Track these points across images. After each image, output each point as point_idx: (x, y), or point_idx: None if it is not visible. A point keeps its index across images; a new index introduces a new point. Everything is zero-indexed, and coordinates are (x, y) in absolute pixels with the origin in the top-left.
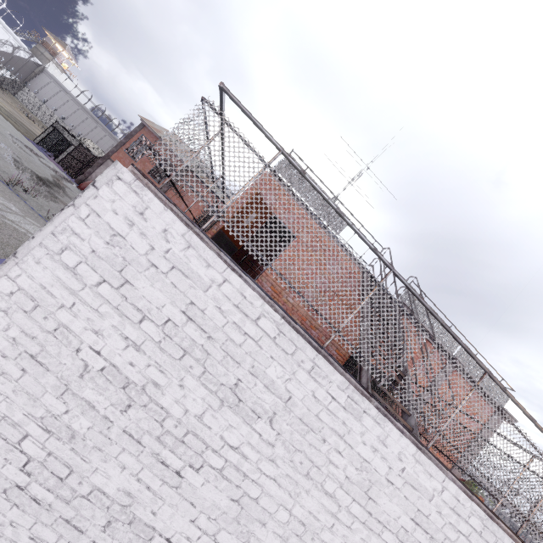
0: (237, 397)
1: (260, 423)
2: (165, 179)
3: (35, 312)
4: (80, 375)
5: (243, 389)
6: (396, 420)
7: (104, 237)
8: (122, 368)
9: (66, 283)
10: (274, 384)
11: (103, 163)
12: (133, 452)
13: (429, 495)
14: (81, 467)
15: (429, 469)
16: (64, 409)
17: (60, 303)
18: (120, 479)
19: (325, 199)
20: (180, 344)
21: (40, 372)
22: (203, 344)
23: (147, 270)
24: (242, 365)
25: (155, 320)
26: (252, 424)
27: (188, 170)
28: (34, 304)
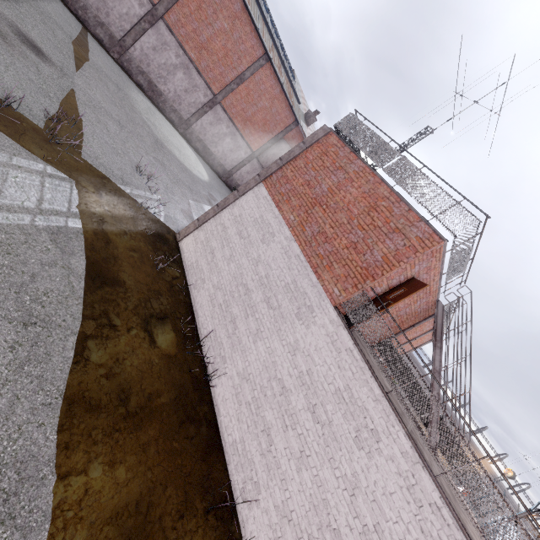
0: None
1: None
2: None
3: None
4: None
5: None
6: None
7: None
8: None
9: None
10: None
11: None
12: None
13: None
14: None
15: None
16: None
17: None
18: None
19: None
20: None
21: None
22: None
23: None
24: None
25: None
26: None
27: None
28: None
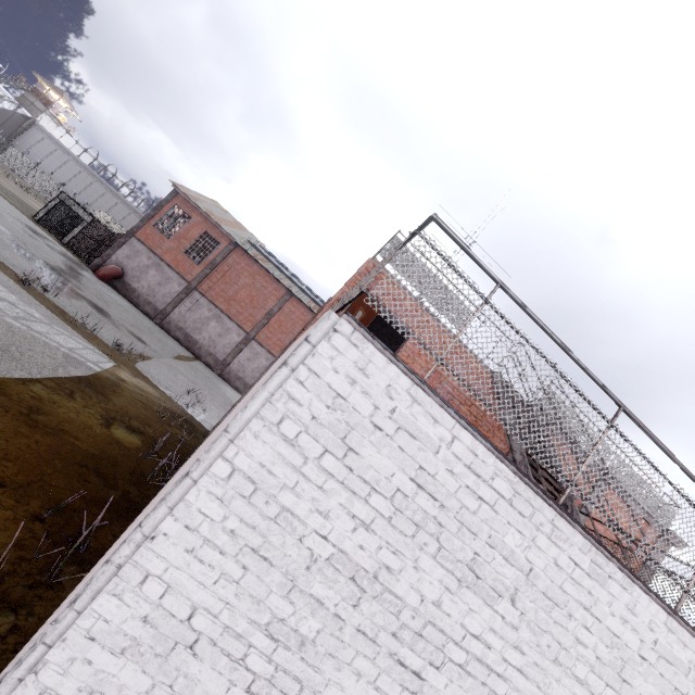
0: (475, 574)
1: (501, 603)
2: (206, 259)
3: (254, 497)
4: (306, 567)
5: (481, 563)
6: (642, 582)
7: (325, 400)
8: (351, 554)
9: (287, 459)
10: (513, 555)
11: (126, 242)
12: (368, 655)
13: (685, 669)
14: (313, 681)
15: (682, 637)
16: (290, 610)
17: (281, 483)
18: (355, 690)
19: (547, 334)
20: (411, 517)
21: (262, 568)
22: (435, 515)
23: (371, 434)
24: (478, 535)
25: (383, 492)
26: (493, 605)
27: (236, 247)
28: (253, 487)
